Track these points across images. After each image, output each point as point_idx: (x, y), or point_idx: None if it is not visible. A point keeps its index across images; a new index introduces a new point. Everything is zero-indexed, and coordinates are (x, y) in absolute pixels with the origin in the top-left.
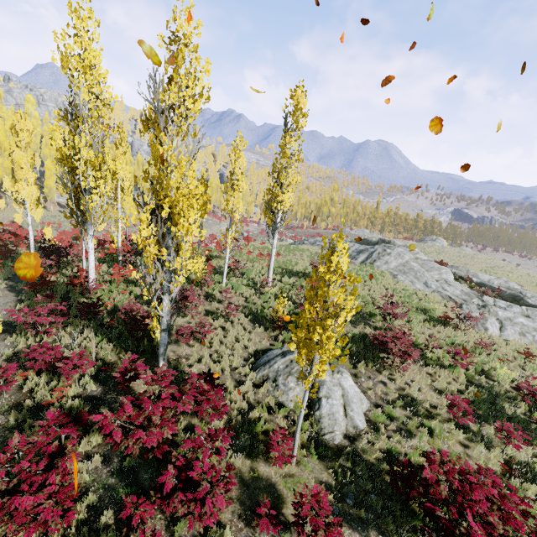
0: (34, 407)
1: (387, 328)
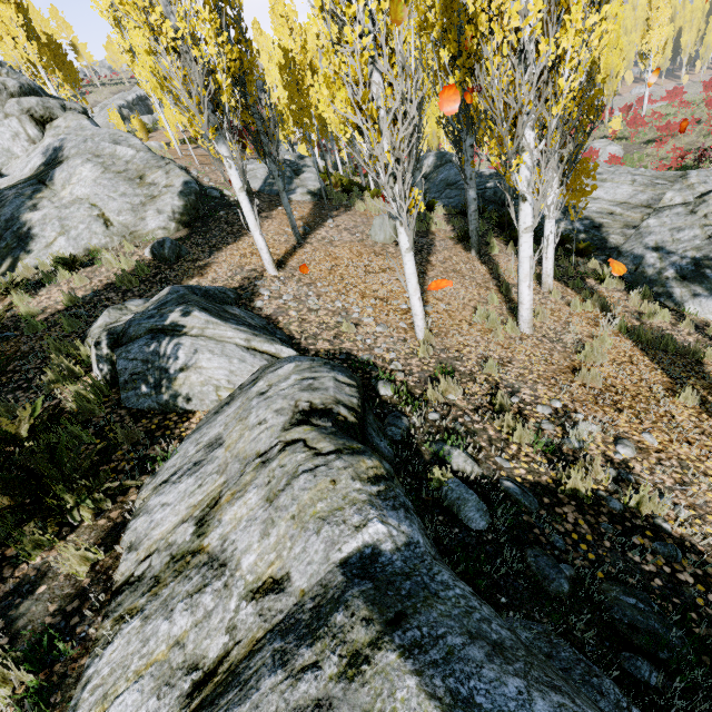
0: None
1: (709, 123)
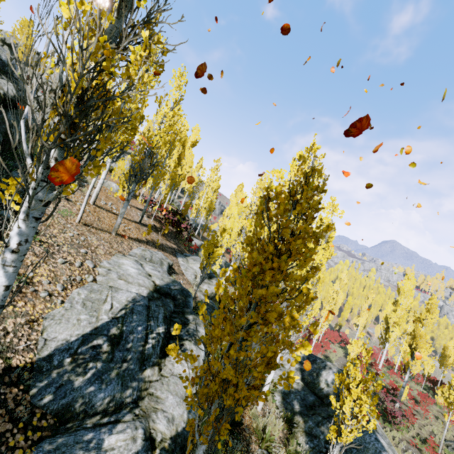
0: None
1: None
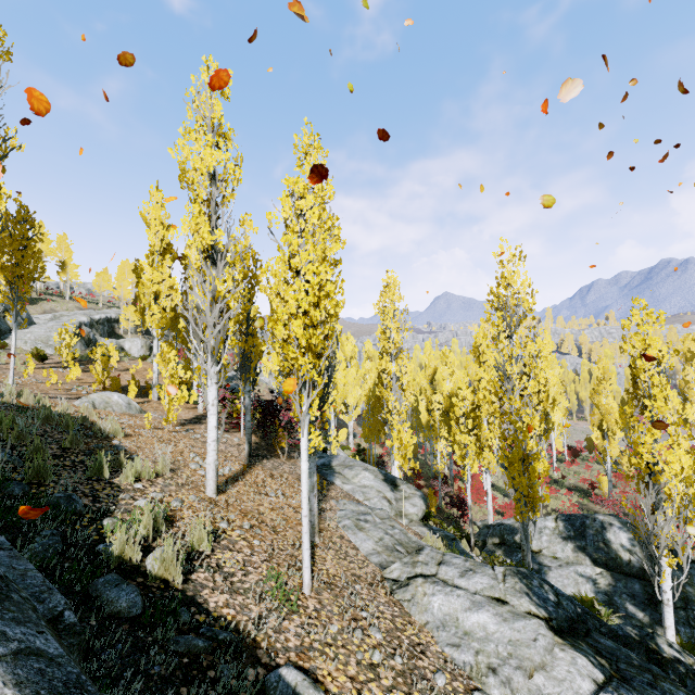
0: (552, 509)
1: None
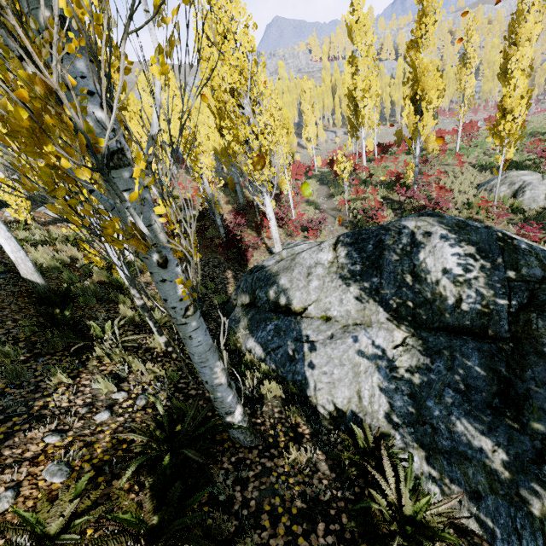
0: (358, 212)
1: None
